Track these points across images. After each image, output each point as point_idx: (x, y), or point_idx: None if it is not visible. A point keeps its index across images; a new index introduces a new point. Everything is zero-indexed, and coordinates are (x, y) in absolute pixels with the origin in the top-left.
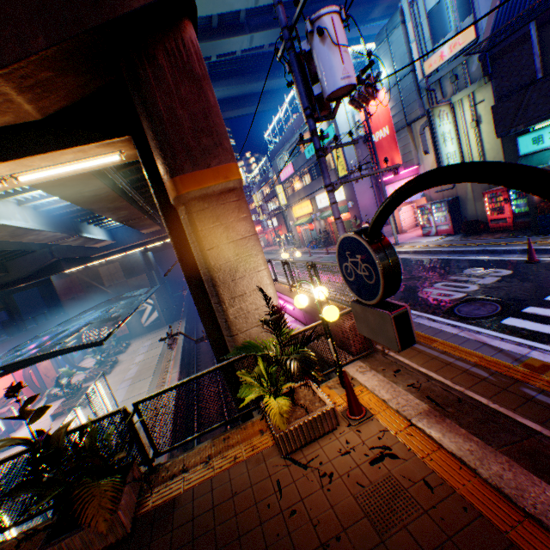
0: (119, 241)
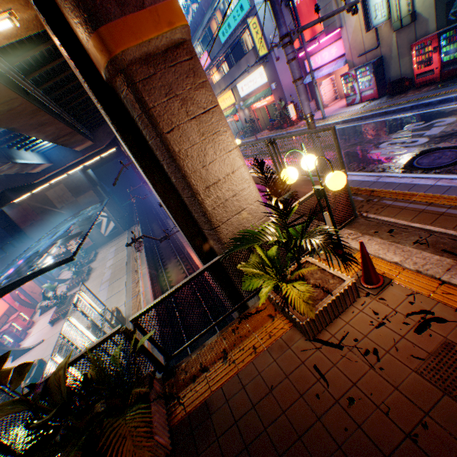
0: (55, 163)
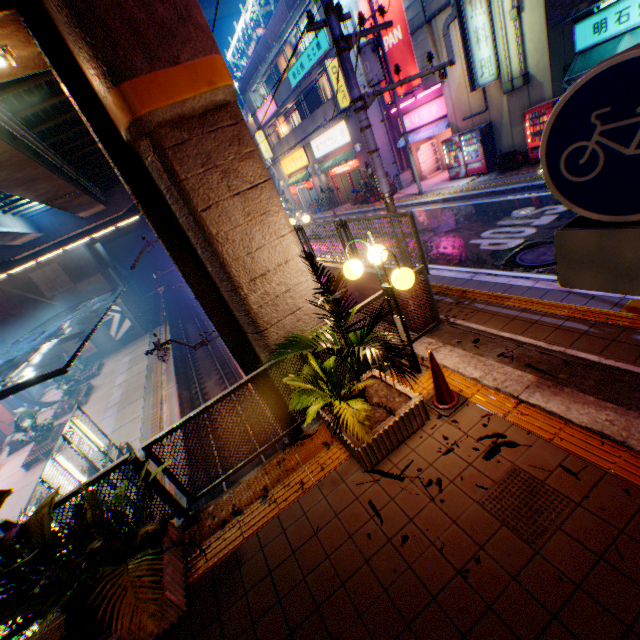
0: (48, 232)
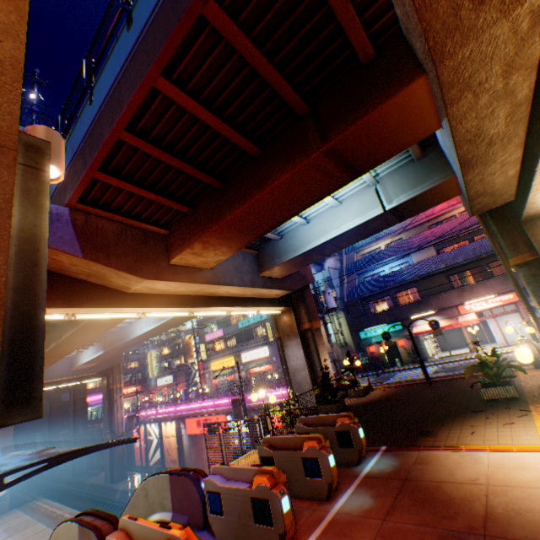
0: None
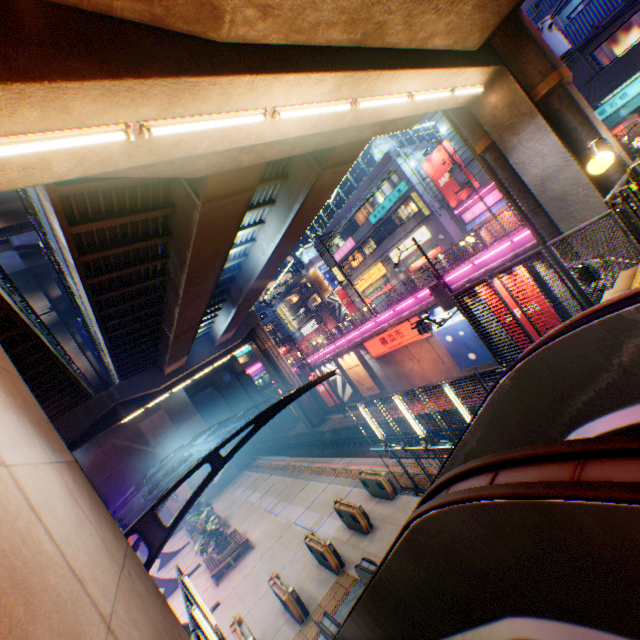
0: (188, 361)
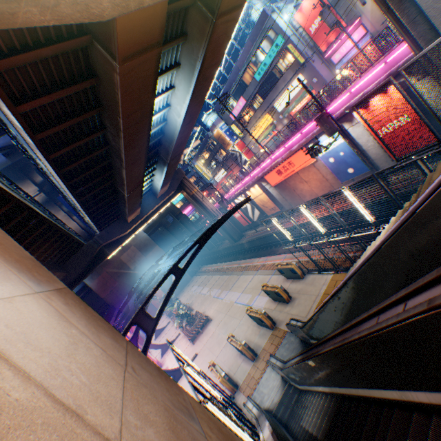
0: (142, 211)
